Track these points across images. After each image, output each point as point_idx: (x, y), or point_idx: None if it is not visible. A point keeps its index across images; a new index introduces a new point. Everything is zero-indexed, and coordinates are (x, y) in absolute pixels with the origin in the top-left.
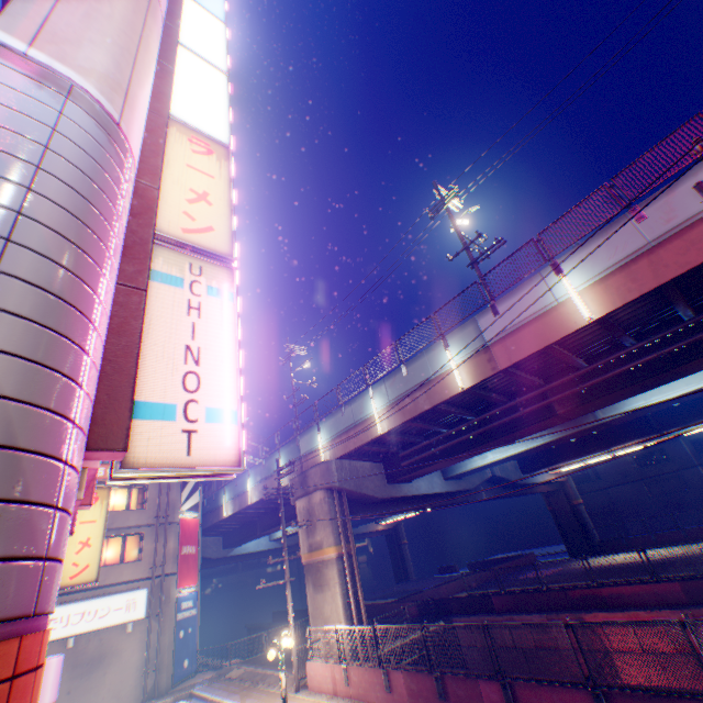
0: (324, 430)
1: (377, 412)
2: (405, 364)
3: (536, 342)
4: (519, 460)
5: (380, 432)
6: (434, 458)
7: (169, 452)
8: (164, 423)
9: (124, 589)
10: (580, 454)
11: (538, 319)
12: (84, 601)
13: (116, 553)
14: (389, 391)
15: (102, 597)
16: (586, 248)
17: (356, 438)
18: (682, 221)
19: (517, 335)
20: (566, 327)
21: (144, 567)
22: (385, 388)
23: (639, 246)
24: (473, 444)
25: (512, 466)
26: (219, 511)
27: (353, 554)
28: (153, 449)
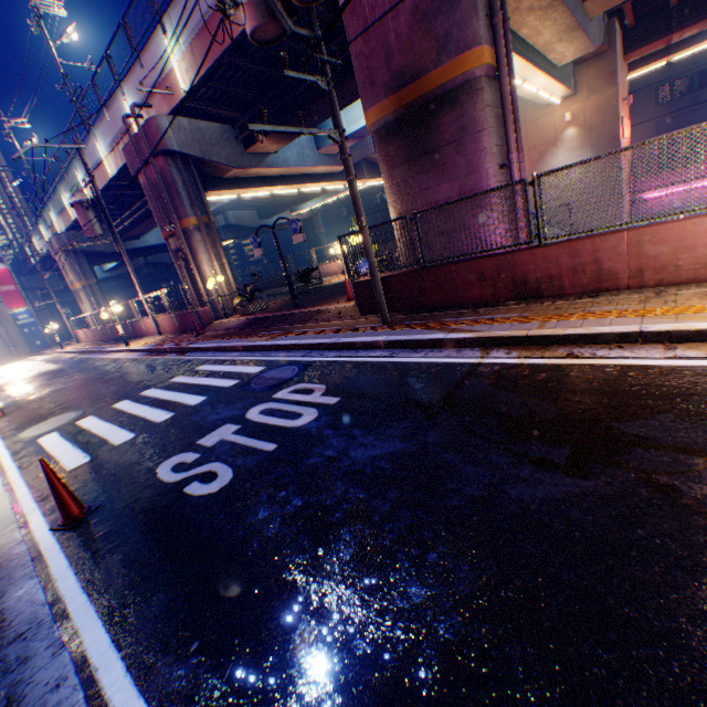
0: (53, 211)
1: (69, 205)
2: (67, 175)
3: (104, 181)
4: (258, 211)
5: (75, 219)
6: (130, 230)
7: None
8: None
9: None
10: (285, 208)
11: (101, 167)
12: None
13: None
14: (68, 192)
15: None
16: (101, 128)
17: (68, 221)
18: (120, 131)
19: (98, 174)
20: (109, 177)
21: None
22: (66, 189)
23: (114, 138)
24: (140, 224)
25: (251, 216)
26: (32, 260)
27: (95, 286)
28: None
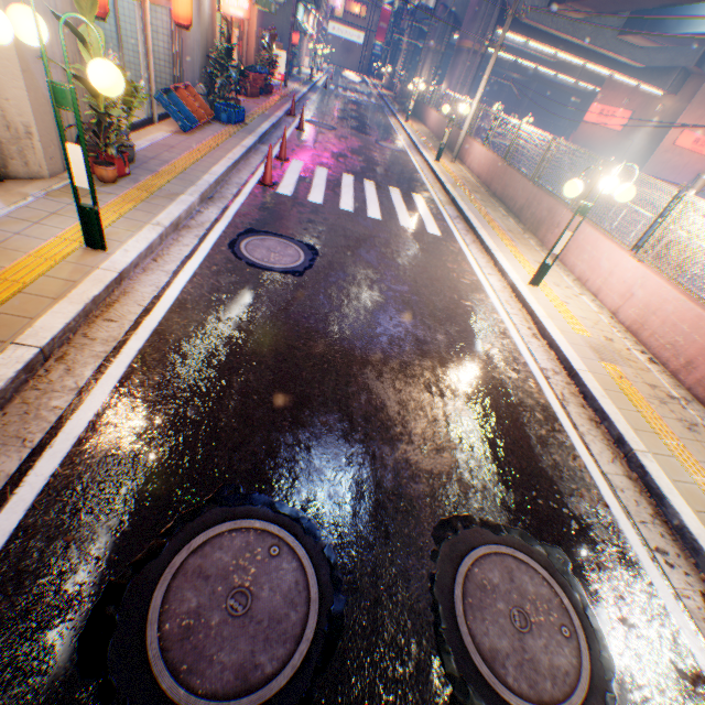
0: None
1: None
2: None
3: None
4: None
5: None
6: None
7: (332, 6)
8: (332, 2)
9: (358, 31)
10: None
11: None
12: (346, 29)
13: (358, 14)
14: None
15: (351, 30)
16: None
17: None
18: None
19: None
20: None
21: (365, 26)
22: None
23: None
24: None
25: None
26: None
27: (410, 53)
28: (330, 5)
